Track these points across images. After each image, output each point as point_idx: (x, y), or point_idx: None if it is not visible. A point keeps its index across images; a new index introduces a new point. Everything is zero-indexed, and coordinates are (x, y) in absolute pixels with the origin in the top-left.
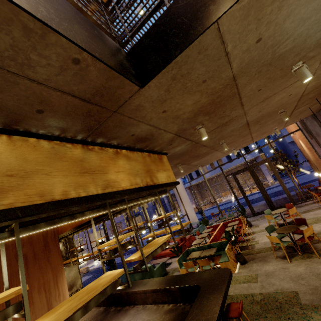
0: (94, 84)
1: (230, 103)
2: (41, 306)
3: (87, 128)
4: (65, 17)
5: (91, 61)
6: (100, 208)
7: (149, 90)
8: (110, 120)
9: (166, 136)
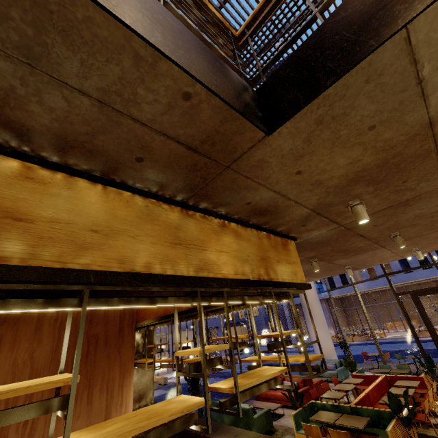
0: (204, 127)
1: (419, 168)
2: (98, 411)
3: (190, 186)
4: (183, 45)
5: (205, 96)
6: (188, 297)
7: (279, 138)
8: (220, 178)
9: (297, 211)
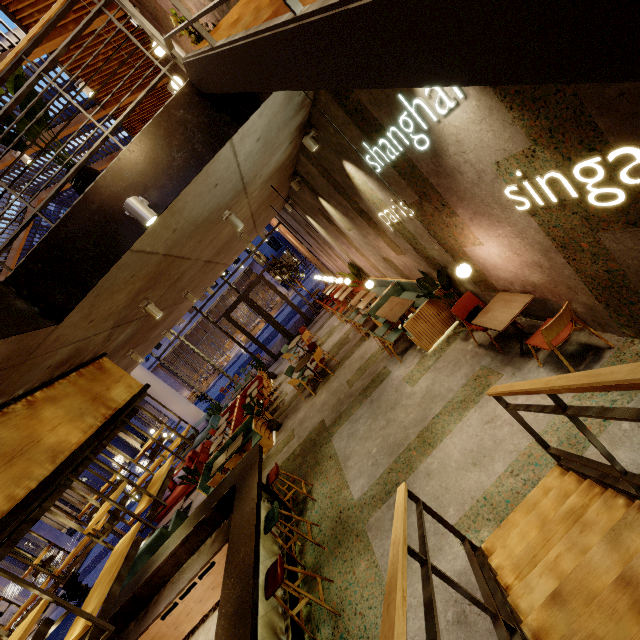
0: (1, 356)
1: (173, 266)
2: None
3: None
4: None
5: (2, 342)
6: (58, 488)
7: (69, 319)
8: (17, 372)
9: (99, 338)
